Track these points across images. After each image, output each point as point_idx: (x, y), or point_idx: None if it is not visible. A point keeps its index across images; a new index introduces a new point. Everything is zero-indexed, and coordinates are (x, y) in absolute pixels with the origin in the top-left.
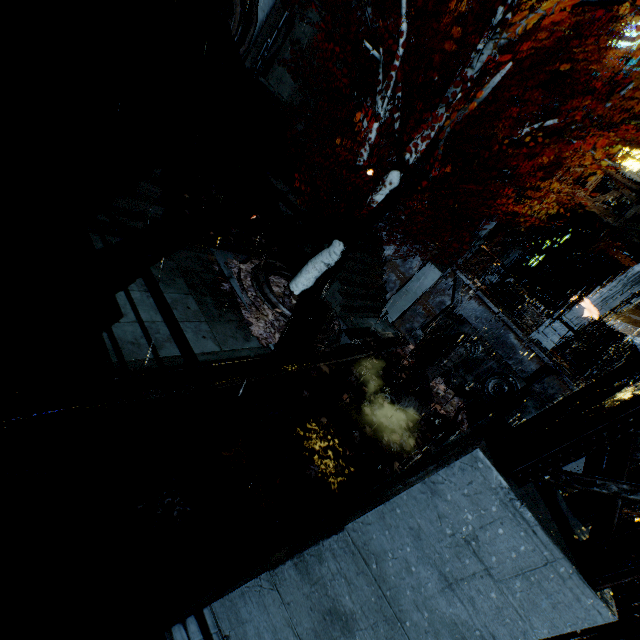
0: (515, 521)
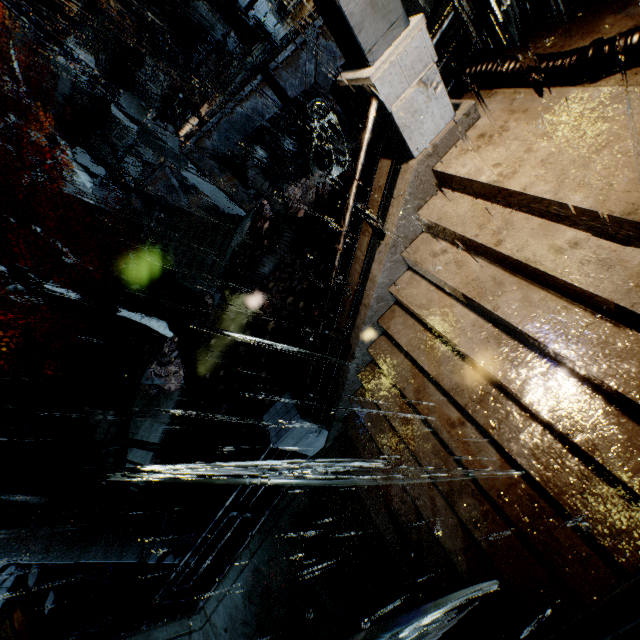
0: None
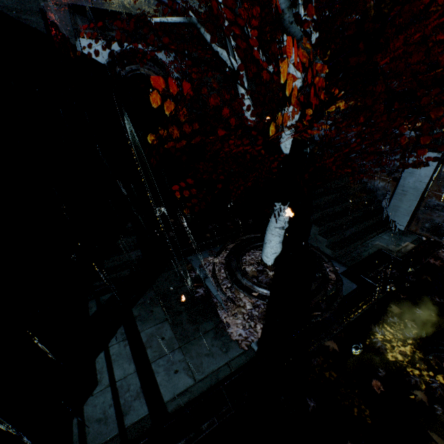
0: None
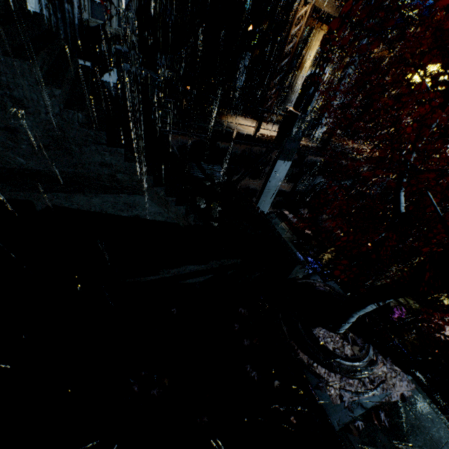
0: None
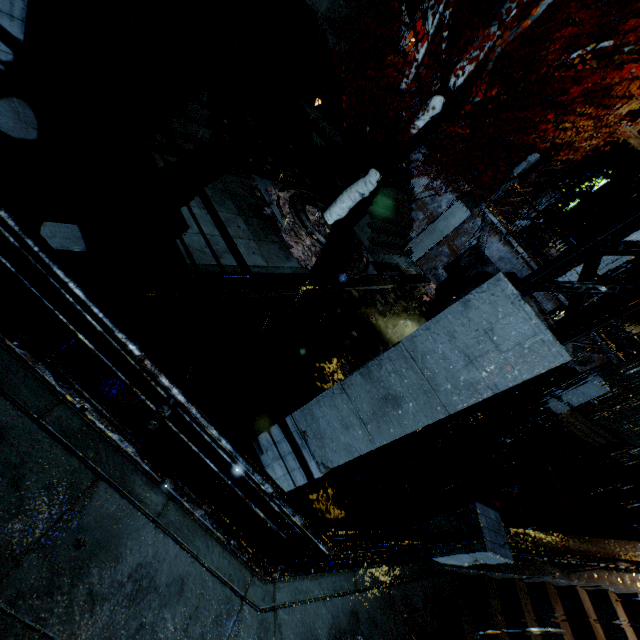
0: (519, 314)
